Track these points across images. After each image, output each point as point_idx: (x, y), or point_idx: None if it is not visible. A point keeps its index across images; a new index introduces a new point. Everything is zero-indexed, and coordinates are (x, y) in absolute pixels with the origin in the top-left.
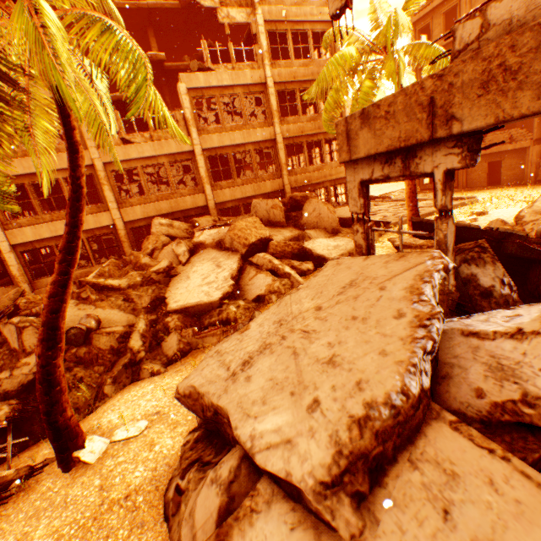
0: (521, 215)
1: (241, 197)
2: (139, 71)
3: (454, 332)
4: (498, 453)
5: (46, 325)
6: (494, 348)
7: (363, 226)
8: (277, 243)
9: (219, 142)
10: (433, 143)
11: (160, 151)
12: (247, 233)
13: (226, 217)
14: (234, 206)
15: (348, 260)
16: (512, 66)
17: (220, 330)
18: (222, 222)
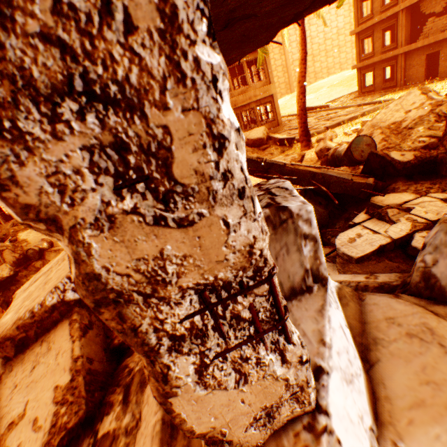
0: (361, 130)
1: None
2: None
3: None
4: (74, 338)
5: None
6: None
7: None
8: None
9: None
10: None
11: None
12: None
13: None
14: None
15: None
16: None
17: None
18: None
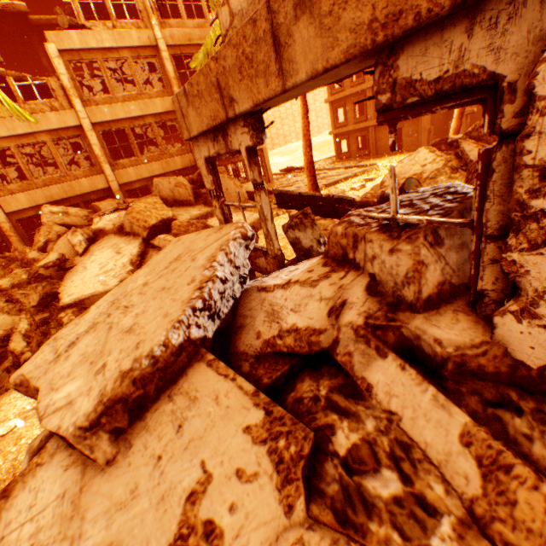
0: (384, 181)
1: (149, 176)
2: None
3: (253, 289)
4: (231, 376)
5: None
6: (273, 298)
7: (218, 201)
8: (180, 223)
9: (112, 115)
10: (233, 122)
11: (37, 127)
12: (146, 215)
13: (133, 199)
14: (143, 186)
15: (187, 236)
16: (249, 55)
17: None
18: (124, 205)
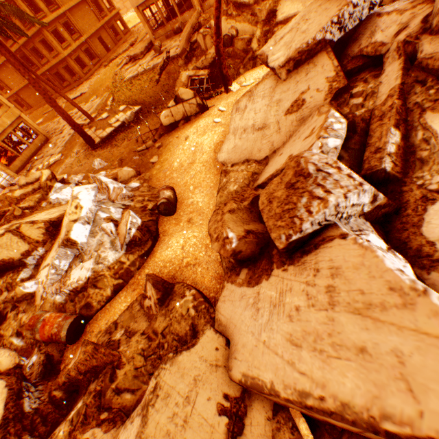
0: None
1: None
2: None
3: (374, 16)
4: (331, 60)
5: (215, 27)
6: (379, 23)
7: None
8: None
9: None
10: None
11: None
12: None
13: None
14: None
15: None
16: None
17: None
18: None
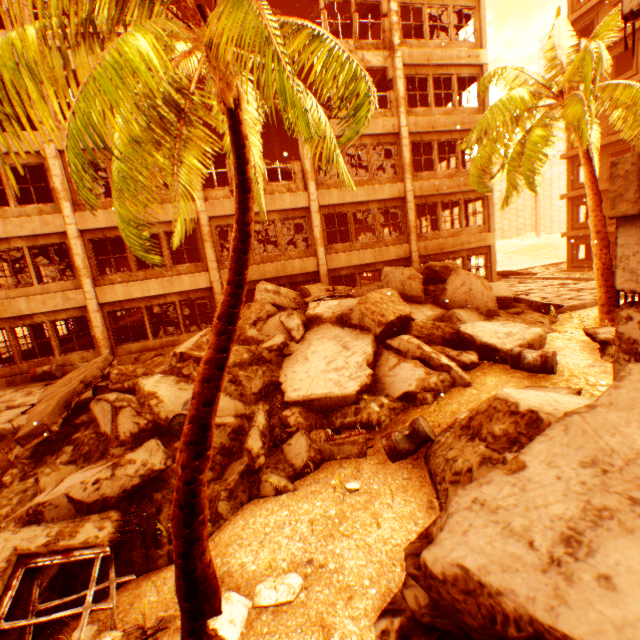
0: None
1: (358, 263)
2: (358, 85)
3: None
4: None
5: (195, 422)
6: None
7: None
8: (423, 324)
9: (339, 198)
10: None
11: (271, 206)
12: (383, 308)
13: (342, 287)
14: (349, 274)
15: None
16: None
17: (362, 436)
18: (343, 292)
